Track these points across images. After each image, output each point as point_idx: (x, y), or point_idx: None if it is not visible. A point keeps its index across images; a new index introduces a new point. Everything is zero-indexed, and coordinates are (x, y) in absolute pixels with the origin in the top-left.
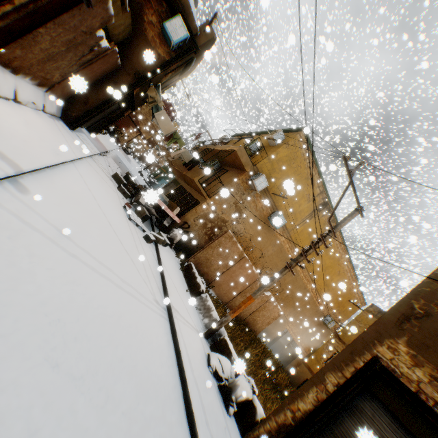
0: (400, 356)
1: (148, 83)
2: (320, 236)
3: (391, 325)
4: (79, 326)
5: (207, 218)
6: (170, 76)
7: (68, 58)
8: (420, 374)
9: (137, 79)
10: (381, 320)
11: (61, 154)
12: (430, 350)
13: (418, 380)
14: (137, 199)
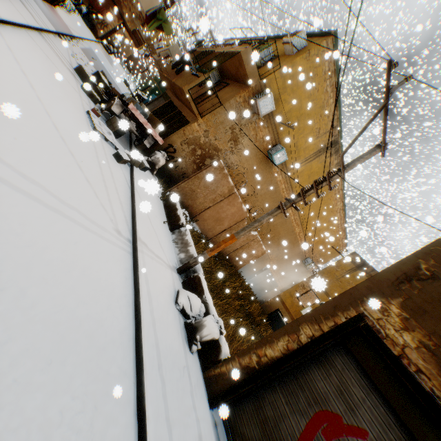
0: (390, 317)
1: None
2: (327, 175)
3: (387, 284)
4: None
5: (197, 143)
6: None
7: None
8: (408, 339)
9: None
10: (377, 277)
11: None
12: (427, 316)
13: (404, 345)
14: (109, 106)
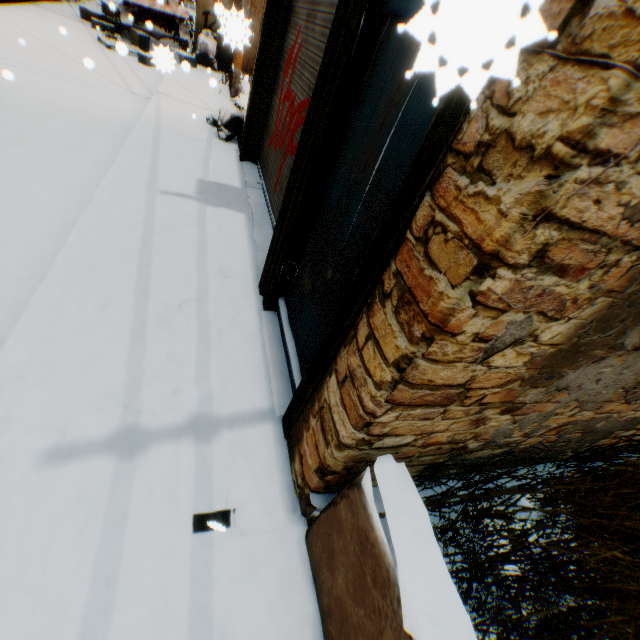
0: None
1: None
2: None
3: None
4: None
5: None
6: None
7: None
8: None
9: None
10: None
11: None
12: None
13: None
14: (122, 25)
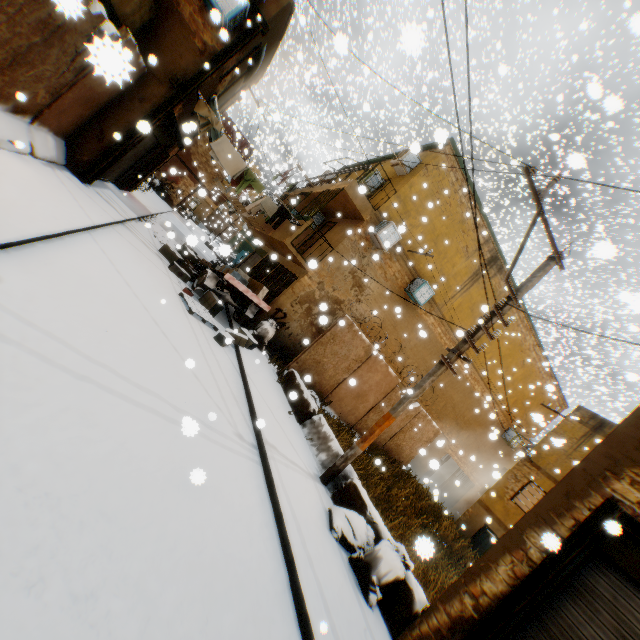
0: None
1: (195, 94)
2: (494, 308)
3: (632, 444)
4: (91, 498)
5: (311, 300)
6: (230, 81)
7: (51, 59)
8: None
9: (175, 89)
10: (613, 437)
11: (64, 219)
12: None
13: None
14: (201, 281)
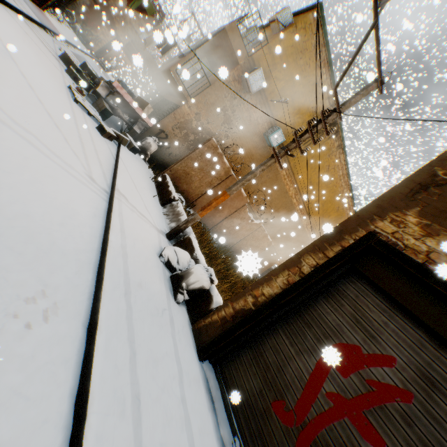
0: (407, 228)
1: None
2: (321, 114)
3: (400, 197)
4: None
5: (189, 128)
6: None
7: None
8: (433, 244)
9: None
10: (387, 194)
11: None
12: None
13: (429, 251)
14: (95, 89)
